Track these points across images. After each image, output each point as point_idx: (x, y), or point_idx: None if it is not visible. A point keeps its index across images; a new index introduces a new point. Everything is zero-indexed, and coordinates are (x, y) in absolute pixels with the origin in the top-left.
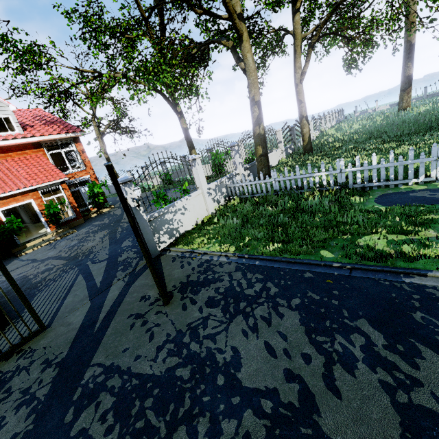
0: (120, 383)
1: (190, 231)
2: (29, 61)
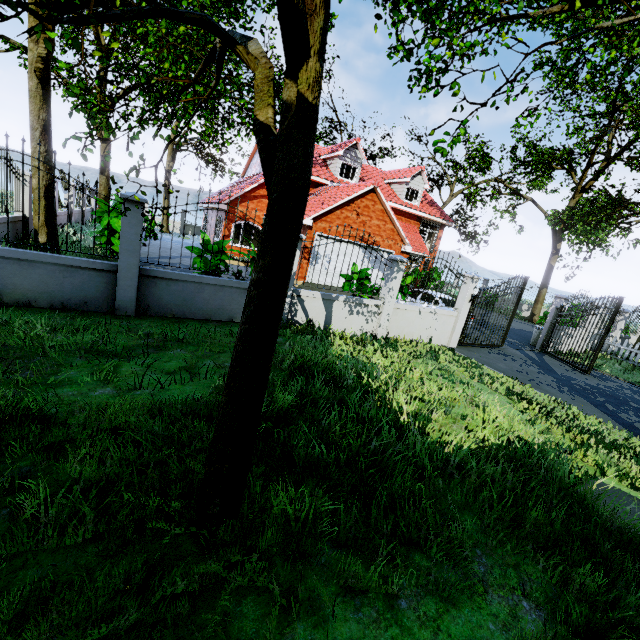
0: (583, 382)
1: (563, 353)
2: (478, 167)
